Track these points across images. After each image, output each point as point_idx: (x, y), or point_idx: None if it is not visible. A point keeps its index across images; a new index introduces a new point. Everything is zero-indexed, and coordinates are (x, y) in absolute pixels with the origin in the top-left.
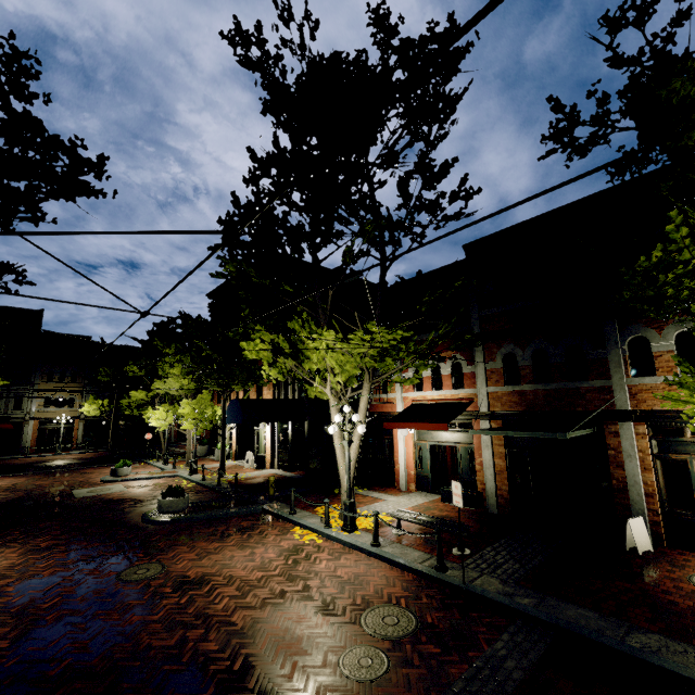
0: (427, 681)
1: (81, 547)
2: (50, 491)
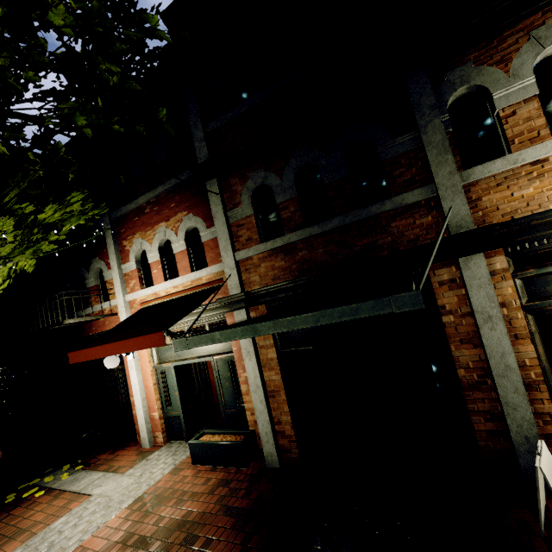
0: None
1: None
2: None
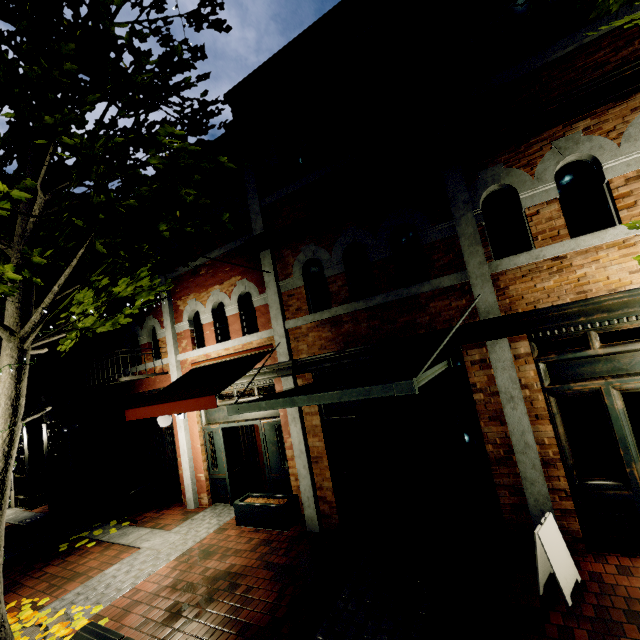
0: None
1: None
2: None
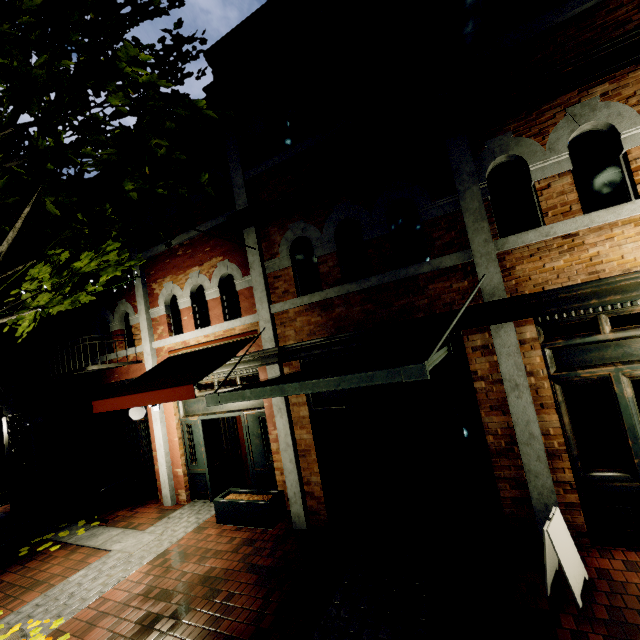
0: None
1: None
2: None
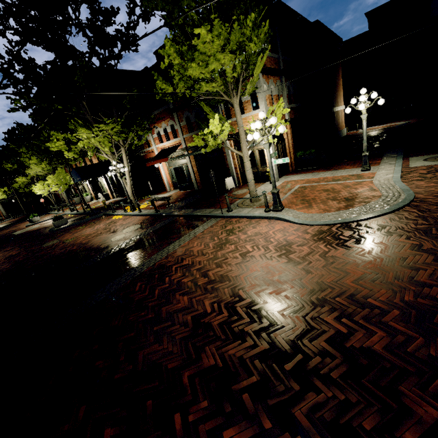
0: (133, 235)
1: (25, 245)
2: (1, 236)
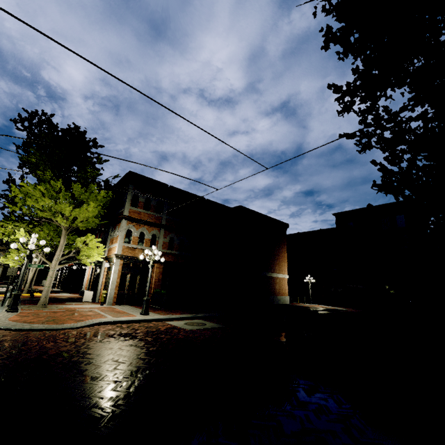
0: None
1: None
2: None
